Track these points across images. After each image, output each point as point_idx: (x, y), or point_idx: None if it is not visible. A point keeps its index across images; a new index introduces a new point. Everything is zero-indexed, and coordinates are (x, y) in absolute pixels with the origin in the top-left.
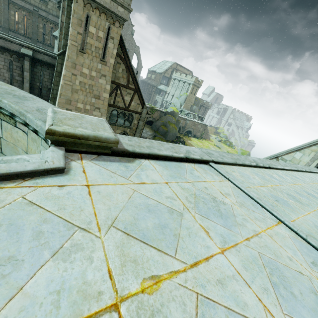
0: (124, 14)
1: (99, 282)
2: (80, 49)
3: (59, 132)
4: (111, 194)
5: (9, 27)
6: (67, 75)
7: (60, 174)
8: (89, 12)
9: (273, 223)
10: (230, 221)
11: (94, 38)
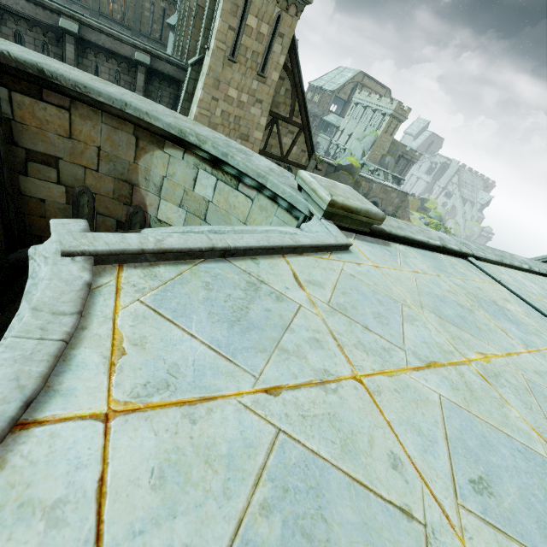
0: None
1: (445, 345)
2: (230, 56)
3: (339, 204)
4: (398, 278)
5: (100, 8)
6: (205, 100)
7: (346, 251)
8: None
9: None
10: (522, 328)
11: (253, 35)
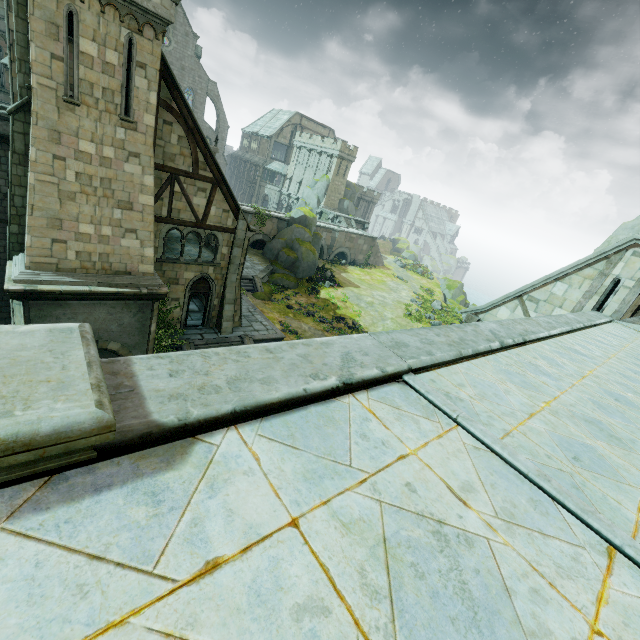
0: (162, 7)
1: None
2: (65, 97)
3: None
4: None
5: None
6: (42, 161)
7: None
8: (74, 3)
9: (600, 566)
10: (504, 633)
11: (97, 66)
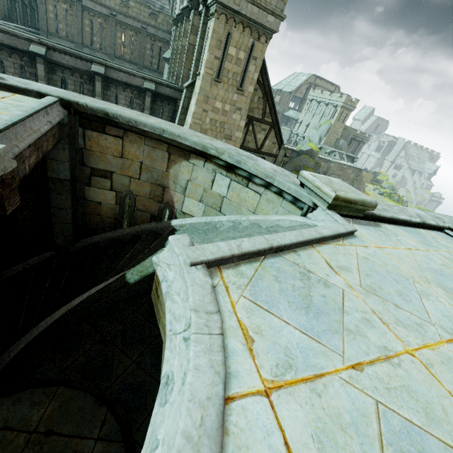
0: (274, 24)
1: None
2: (216, 78)
3: (341, 198)
4: (399, 256)
5: (115, 53)
6: (197, 112)
7: (352, 236)
8: (231, 28)
9: None
10: None
11: (233, 61)
